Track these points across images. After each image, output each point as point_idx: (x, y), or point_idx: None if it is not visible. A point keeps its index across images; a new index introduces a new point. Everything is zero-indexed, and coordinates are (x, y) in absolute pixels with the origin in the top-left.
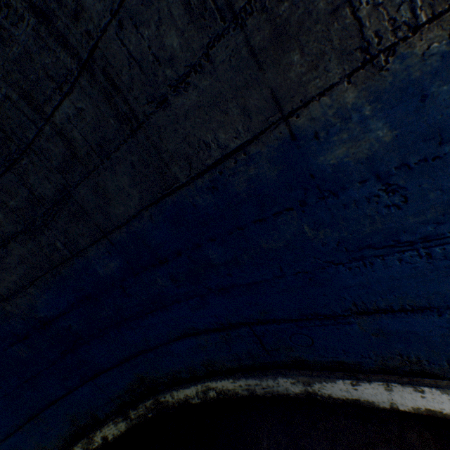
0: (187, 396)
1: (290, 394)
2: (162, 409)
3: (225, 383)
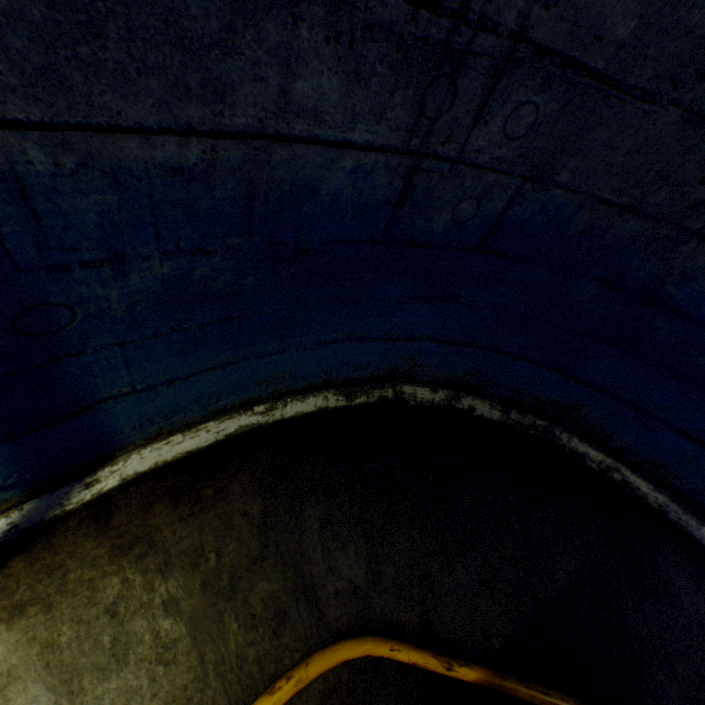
0: (586, 455)
1: (699, 541)
2: (548, 439)
3: (640, 482)
